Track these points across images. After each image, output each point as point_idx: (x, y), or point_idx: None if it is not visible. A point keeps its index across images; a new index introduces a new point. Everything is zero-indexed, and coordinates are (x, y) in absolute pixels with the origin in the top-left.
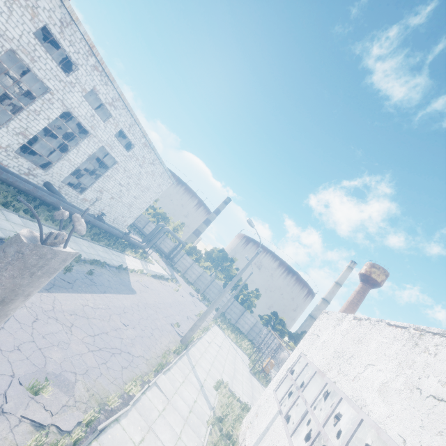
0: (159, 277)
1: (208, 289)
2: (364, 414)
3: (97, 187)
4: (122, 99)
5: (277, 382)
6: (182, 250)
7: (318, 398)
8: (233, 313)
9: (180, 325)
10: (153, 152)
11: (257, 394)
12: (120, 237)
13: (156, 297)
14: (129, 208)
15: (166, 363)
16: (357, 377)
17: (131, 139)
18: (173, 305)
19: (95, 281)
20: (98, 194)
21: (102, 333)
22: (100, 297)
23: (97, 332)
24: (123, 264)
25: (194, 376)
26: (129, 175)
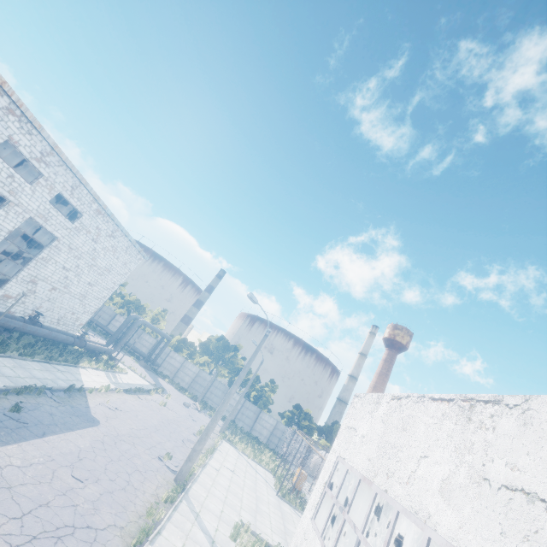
0: (137, 391)
1: (208, 393)
2: (431, 529)
3: (27, 275)
4: (58, 152)
5: (314, 506)
6: (168, 346)
7: (370, 518)
8: (246, 418)
9: (173, 454)
10: (112, 220)
11: (291, 526)
12: (71, 344)
13: (133, 422)
14: (83, 300)
15: (155, 523)
16: (411, 477)
17: (76, 205)
18: (159, 428)
19: (26, 420)
20: (29, 286)
21: (38, 507)
22: (35, 444)
23: (27, 509)
24: (77, 383)
25: (200, 530)
26: (77, 254)
